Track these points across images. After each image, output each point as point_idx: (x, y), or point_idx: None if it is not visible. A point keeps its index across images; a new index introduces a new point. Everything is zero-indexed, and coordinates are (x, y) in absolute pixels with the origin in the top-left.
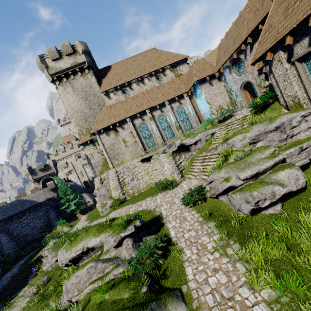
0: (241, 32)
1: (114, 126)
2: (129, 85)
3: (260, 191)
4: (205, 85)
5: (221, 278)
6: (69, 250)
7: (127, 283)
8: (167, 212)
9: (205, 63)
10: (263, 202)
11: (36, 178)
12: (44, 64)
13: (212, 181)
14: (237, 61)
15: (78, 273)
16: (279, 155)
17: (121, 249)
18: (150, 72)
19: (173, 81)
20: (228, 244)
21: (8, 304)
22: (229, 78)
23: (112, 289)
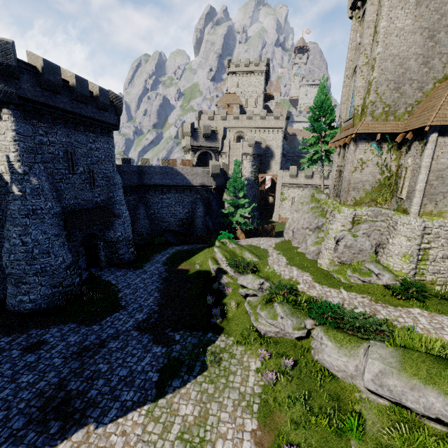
0: None
1: None
2: None
3: None
4: None
5: None
6: None
7: None
8: None
9: None
10: None
11: (194, 145)
12: None
13: None
14: None
15: None
16: None
17: None
18: None
19: None
20: None
21: (209, 352)
22: None
23: None
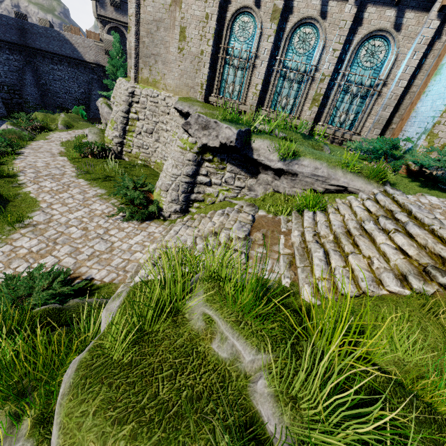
0: None
1: None
2: None
3: None
4: None
5: None
6: None
7: None
8: None
9: None
10: None
11: (102, 15)
12: None
13: None
14: None
15: None
16: None
17: None
18: None
19: None
20: None
21: None
22: None
23: None
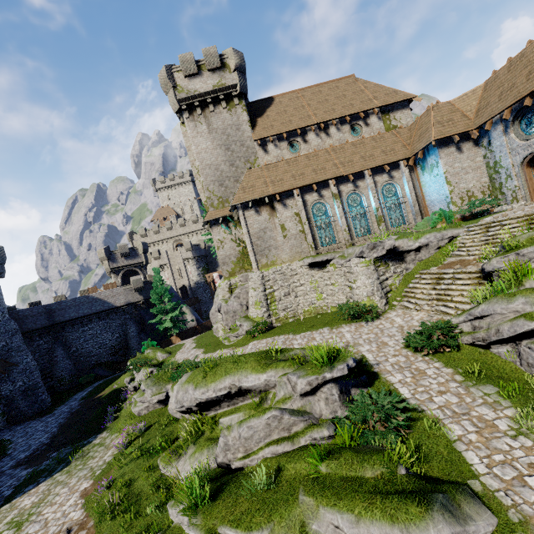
0: None
1: (271, 200)
2: (302, 134)
3: None
4: (448, 150)
5: None
6: (203, 387)
7: (359, 454)
8: (376, 356)
9: (454, 111)
10: None
11: (115, 267)
12: (171, 82)
13: (485, 315)
14: (528, 113)
15: (252, 422)
16: None
17: (312, 400)
18: (343, 116)
19: (382, 136)
20: None
21: (79, 452)
22: (499, 142)
23: (332, 460)
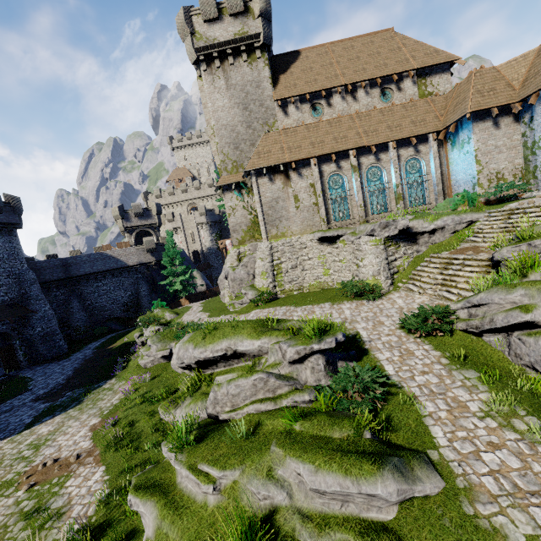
0: None
1: (286, 168)
2: (327, 97)
3: None
4: (483, 125)
5: (508, 459)
6: (201, 347)
7: (332, 418)
8: (370, 334)
9: (498, 78)
10: None
11: (128, 226)
12: (189, 27)
13: (483, 303)
14: None
15: (239, 382)
16: None
17: (300, 368)
18: (373, 78)
19: (414, 104)
20: (513, 413)
21: (91, 394)
22: None
23: (306, 420)
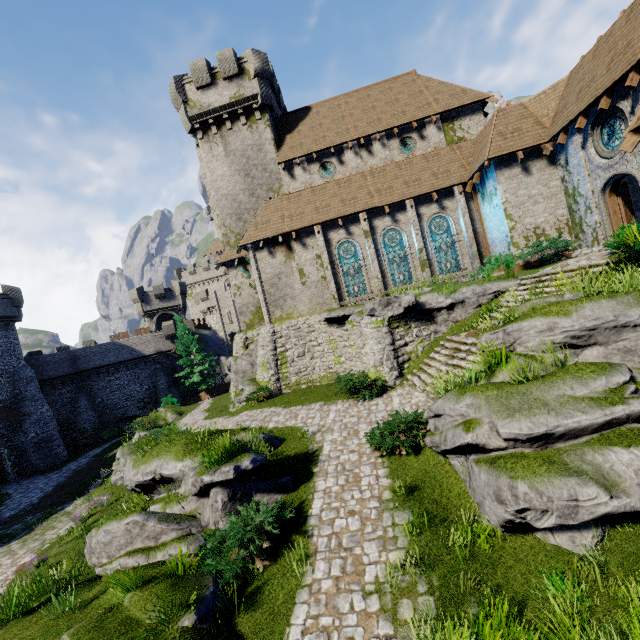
0: (638, 38)
1: (288, 238)
2: (338, 154)
3: (538, 486)
4: (509, 172)
5: None
6: (135, 468)
7: (168, 589)
8: (333, 449)
9: (525, 116)
10: (537, 517)
11: (148, 310)
12: (181, 96)
13: (440, 414)
14: (610, 119)
15: (111, 526)
16: (631, 401)
17: (206, 503)
18: (389, 128)
19: (437, 153)
20: (411, 587)
21: (48, 520)
22: (577, 160)
23: (142, 590)
